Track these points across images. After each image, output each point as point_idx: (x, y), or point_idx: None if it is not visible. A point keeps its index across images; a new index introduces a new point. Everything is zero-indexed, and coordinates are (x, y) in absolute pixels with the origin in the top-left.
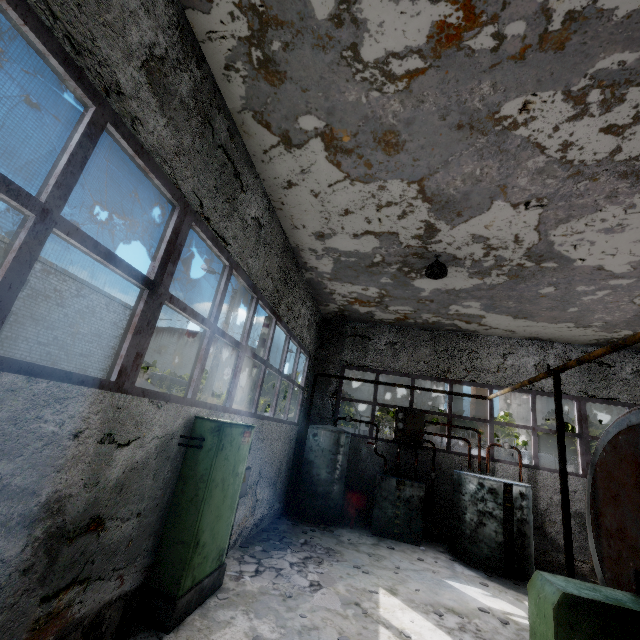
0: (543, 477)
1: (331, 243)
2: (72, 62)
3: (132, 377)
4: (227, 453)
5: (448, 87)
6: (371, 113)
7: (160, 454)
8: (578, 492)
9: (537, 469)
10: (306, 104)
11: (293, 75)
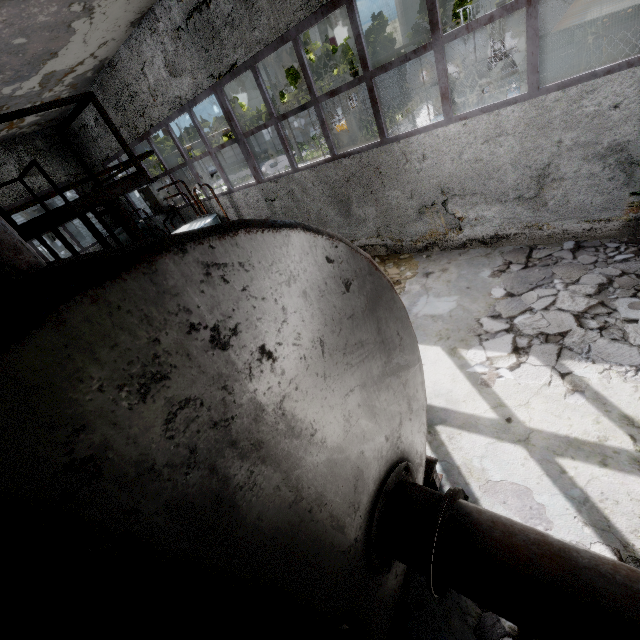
0: (237, 199)
1: None
2: None
3: None
4: None
5: None
6: None
7: None
8: (260, 201)
9: (232, 193)
10: None
11: None
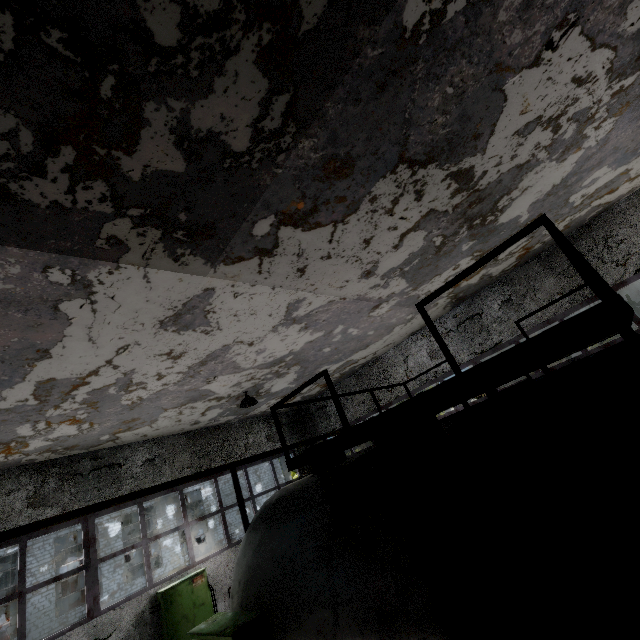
0: None
1: (205, 420)
2: (3, 543)
3: (97, 608)
4: (179, 602)
5: (104, 416)
6: (109, 427)
7: (138, 626)
8: None
9: None
10: (94, 439)
11: (76, 443)
